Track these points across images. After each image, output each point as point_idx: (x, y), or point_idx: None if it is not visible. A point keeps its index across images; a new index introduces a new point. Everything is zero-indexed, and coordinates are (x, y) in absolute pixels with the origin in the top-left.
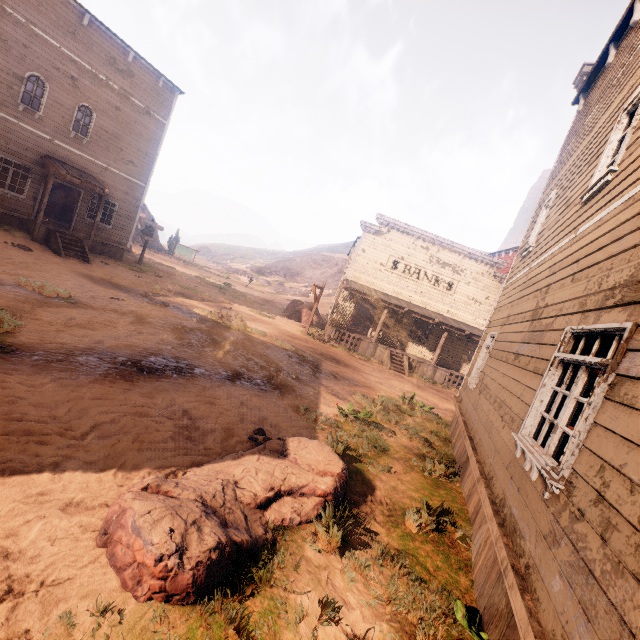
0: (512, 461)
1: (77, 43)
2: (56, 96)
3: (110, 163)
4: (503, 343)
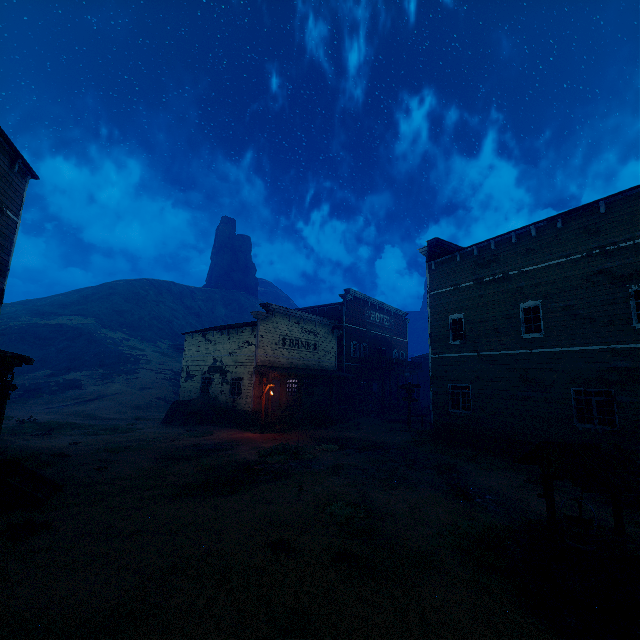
0: (577, 432)
1: None
2: None
3: None
4: (491, 391)
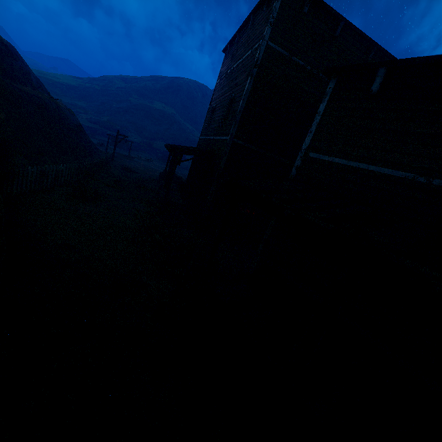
0: None
1: None
2: None
3: None
4: None
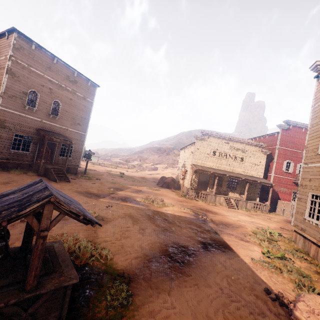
0: None
1: (51, 72)
2: (43, 99)
3: (69, 126)
4: None
